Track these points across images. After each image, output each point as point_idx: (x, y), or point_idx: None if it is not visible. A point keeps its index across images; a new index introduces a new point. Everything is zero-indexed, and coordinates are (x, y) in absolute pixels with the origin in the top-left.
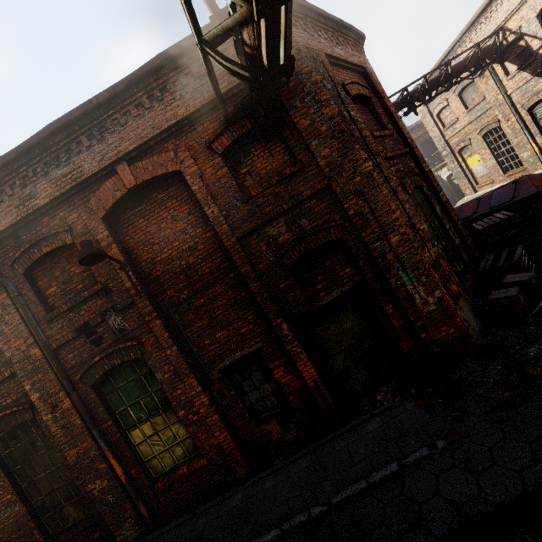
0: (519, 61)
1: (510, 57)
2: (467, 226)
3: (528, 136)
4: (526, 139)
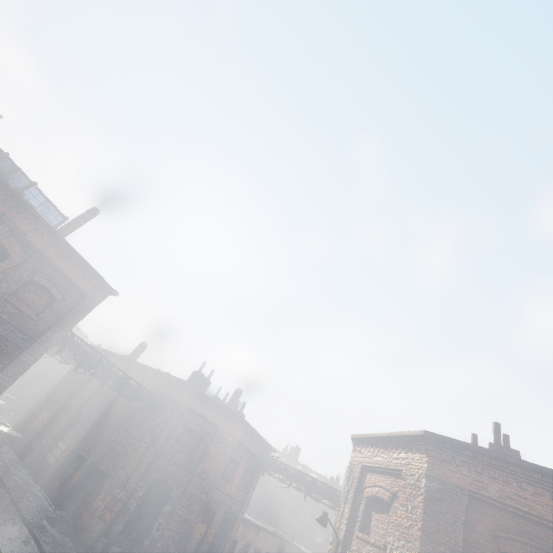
0: None
1: None
2: None
3: None
4: None
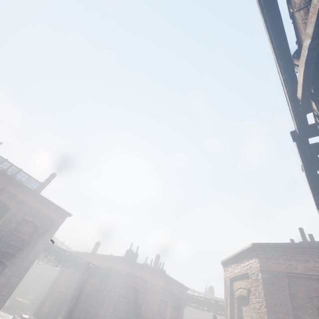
0: None
1: None
2: None
3: None
4: None
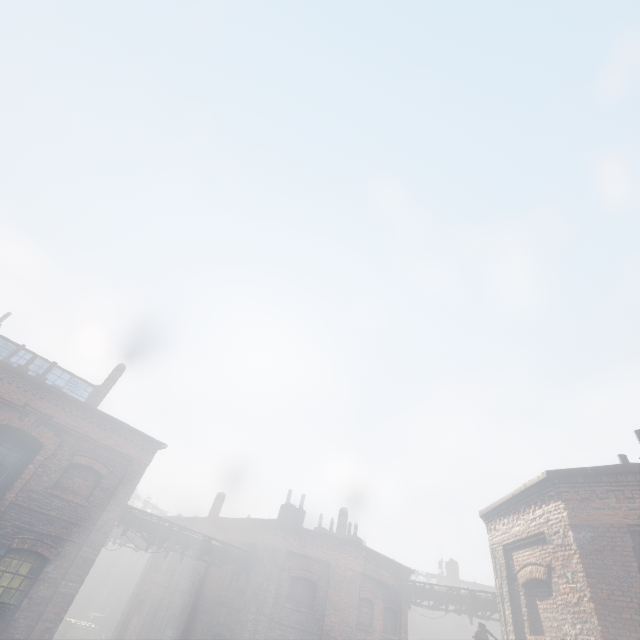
0: None
1: None
2: None
3: None
4: None
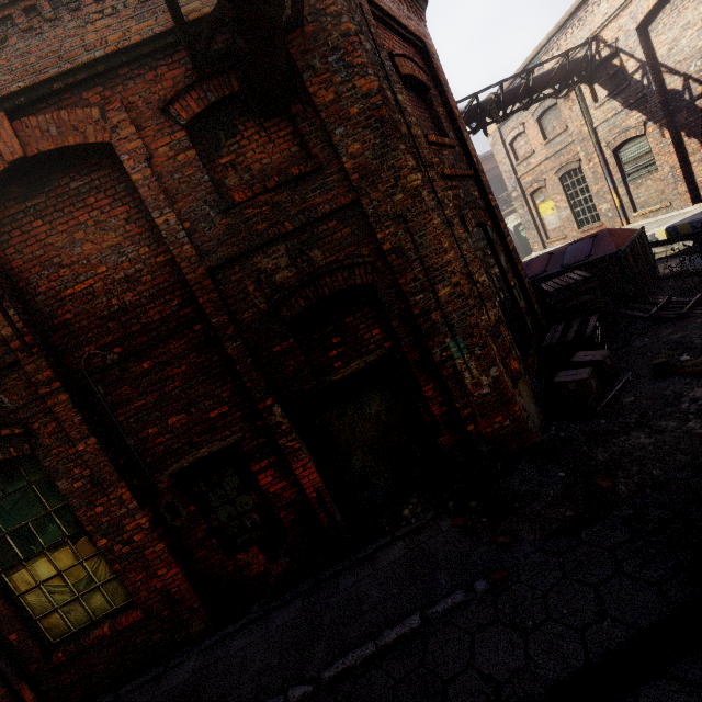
0: (611, 85)
1: (601, 78)
2: (533, 287)
3: (610, 184)
4: (607, 187)
